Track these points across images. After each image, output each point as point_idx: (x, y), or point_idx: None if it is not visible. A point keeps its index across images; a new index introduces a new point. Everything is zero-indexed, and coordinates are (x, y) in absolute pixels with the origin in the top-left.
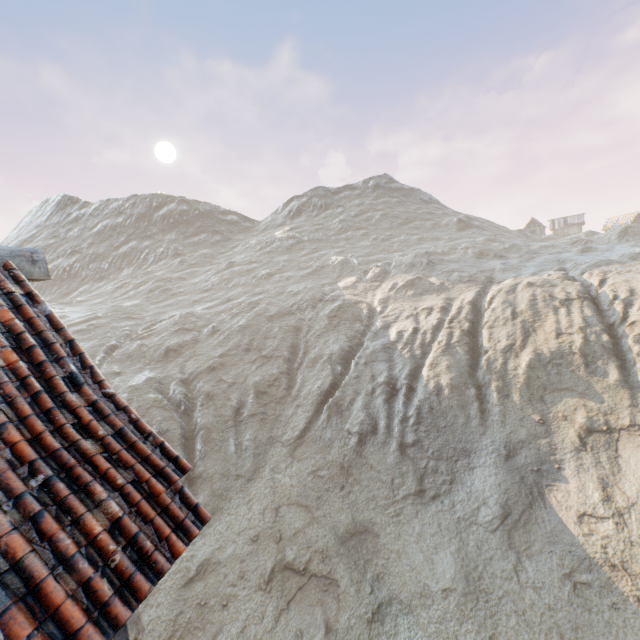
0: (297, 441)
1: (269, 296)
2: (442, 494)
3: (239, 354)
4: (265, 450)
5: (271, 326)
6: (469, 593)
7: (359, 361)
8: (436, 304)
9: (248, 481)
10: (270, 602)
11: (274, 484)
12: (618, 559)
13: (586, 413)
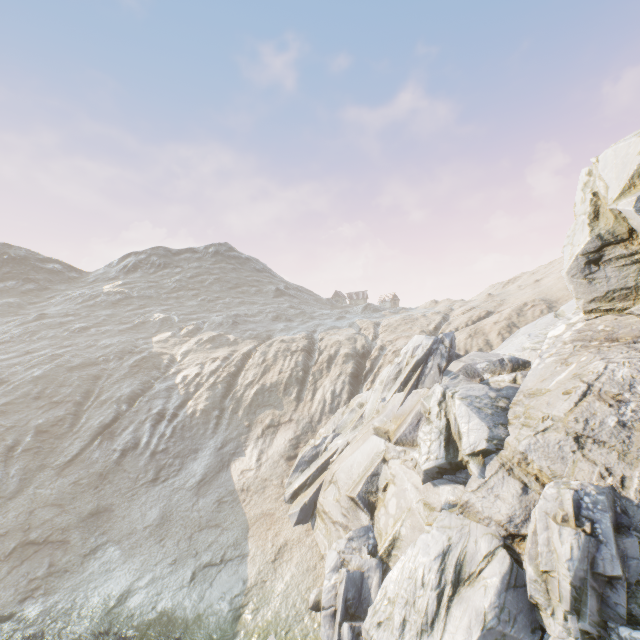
0: (67, 464)
1: (77, 349)
2: (171, 478)
3: (27, 402)
4: (34, 475)
5: (70, 376)
6: (160, 523)
7: (143, 399)
8: (223, 355)
9: (9, 499)
10: (7, 565)
11: (35, 496)
12: (247, 486)
13: (272, 417)
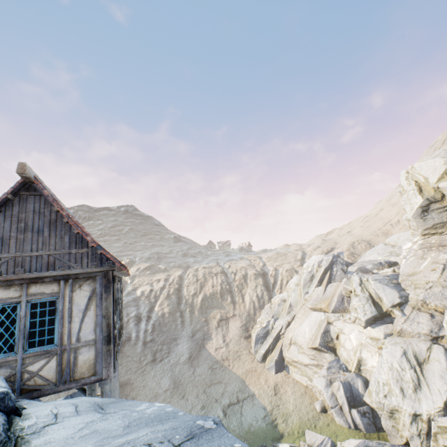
0: None
1: None
2: (165, 358)
3: None
4: None
5: None
6: (175, 387)
7: None
8: (162, 277)
9: None
10: None
11: None
12: (226, 357)
13: (220, 314)
